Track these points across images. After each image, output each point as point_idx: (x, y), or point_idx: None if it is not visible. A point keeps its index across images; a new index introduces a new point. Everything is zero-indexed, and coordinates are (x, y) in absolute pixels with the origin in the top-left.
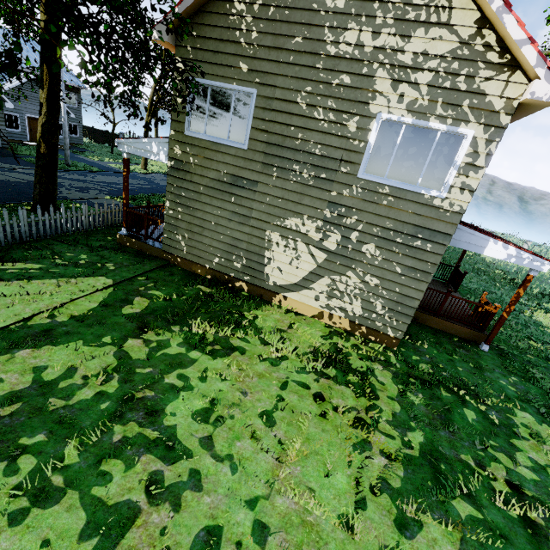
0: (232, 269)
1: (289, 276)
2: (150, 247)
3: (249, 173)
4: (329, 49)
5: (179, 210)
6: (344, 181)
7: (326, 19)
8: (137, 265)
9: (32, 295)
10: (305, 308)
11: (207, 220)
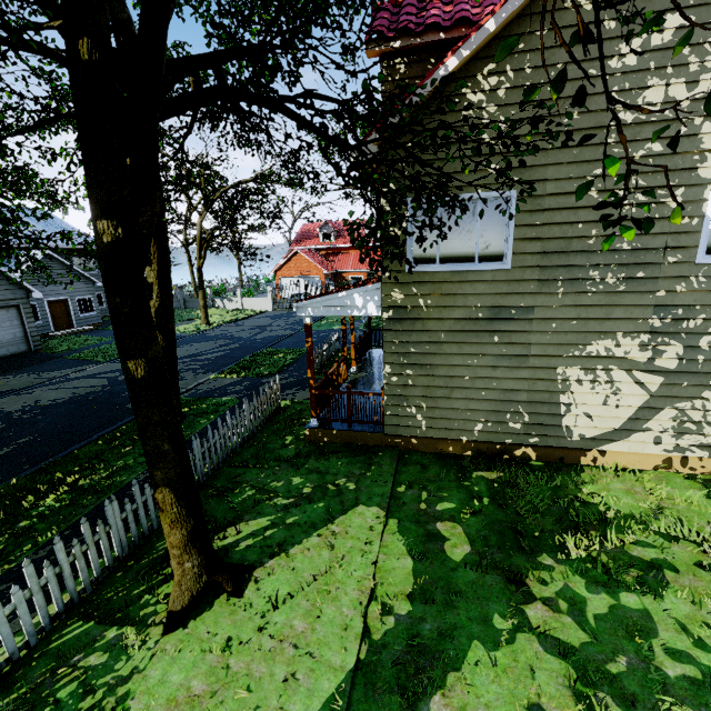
0: (507, 433)
1: (604, 421)
2: (364, 435)
3: (518, 298)
4: (623, 117)
5: (407, 373)
6: (675, 274)
7: (612, 83)
8: (371, 468)
9: (318, 578)
10: (639, 459)
11: (456, 376)
